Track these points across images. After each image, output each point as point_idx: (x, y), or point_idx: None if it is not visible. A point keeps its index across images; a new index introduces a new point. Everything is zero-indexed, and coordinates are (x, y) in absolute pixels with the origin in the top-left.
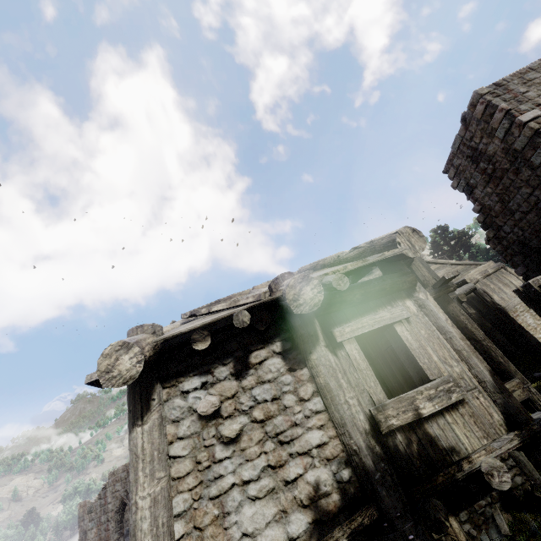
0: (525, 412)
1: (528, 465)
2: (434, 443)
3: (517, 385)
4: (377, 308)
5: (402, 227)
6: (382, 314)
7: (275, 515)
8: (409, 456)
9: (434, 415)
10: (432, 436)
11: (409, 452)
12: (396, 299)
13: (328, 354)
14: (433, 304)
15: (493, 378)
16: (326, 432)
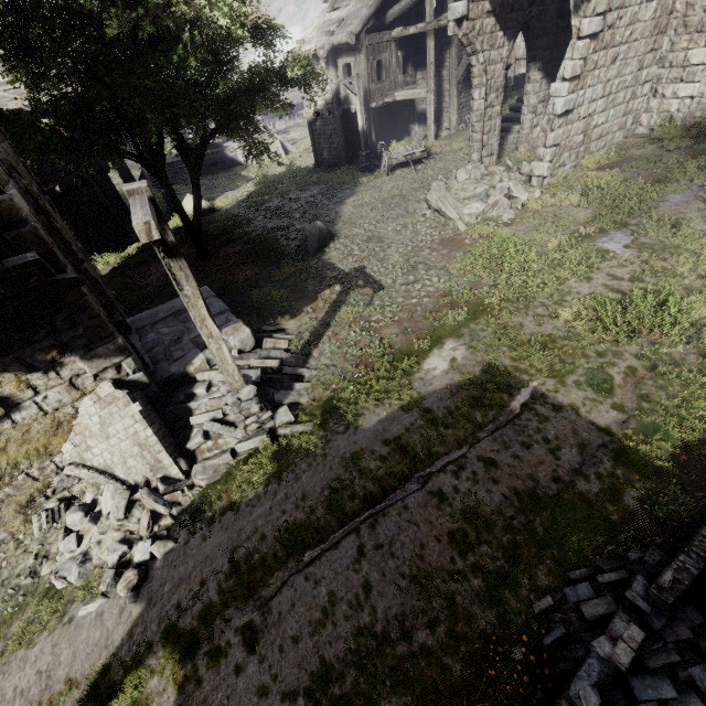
0: (366, 102)
1: (452, 122)
2: (349, 100)
3: (425, 92)
4: (350, 55)
5: (348, 31)
6: (349, 59)
7: (321, 100)
8: (344, 100)
9: (351, 94)
10: (349, 98)
11: (344, 99)
12: (355, 54)
13: (332, 69)
14: (361, 61)
15: (364, 91)
16: (330, 89)
